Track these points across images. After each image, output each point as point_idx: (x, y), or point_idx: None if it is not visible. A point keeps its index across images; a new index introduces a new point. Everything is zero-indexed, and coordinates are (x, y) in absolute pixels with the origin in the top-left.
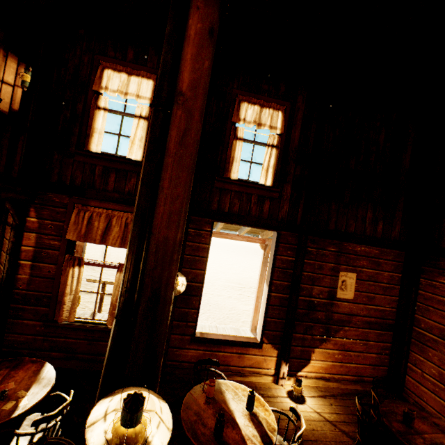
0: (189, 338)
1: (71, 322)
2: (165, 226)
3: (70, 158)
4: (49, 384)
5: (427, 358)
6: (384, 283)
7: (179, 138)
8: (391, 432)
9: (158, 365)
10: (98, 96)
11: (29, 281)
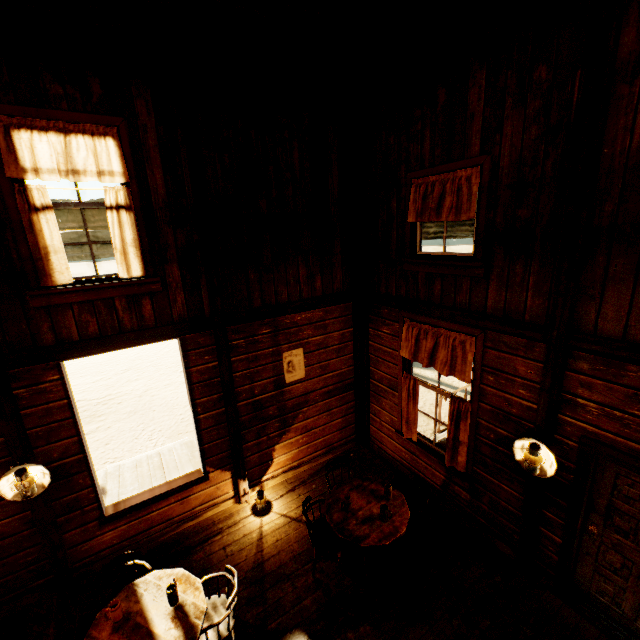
0: (96, 524)
1: None
2: None
3: None
4: None
5: (383, 407)
6: (336, 345)
7: None
8: (331, 527)
9: None
10: None
11: None
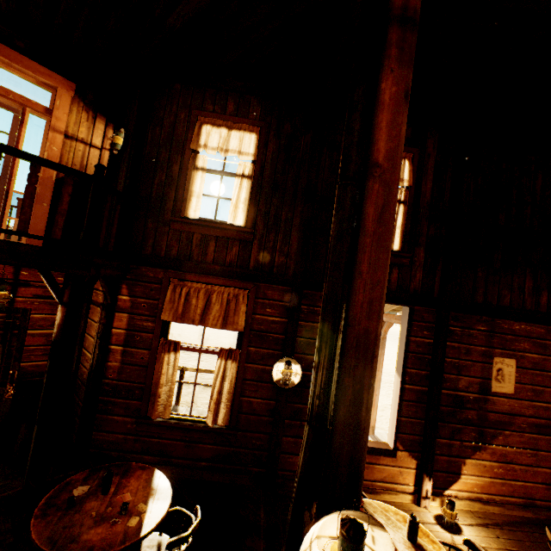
0: None
1: (165, 419)
2: (365, 316)
3: (165, 226)
4: (168, 496)
5: None
6: None
7: (377, 215)
8: None
9: (361, 483)
10: (196, 156)
11: (120, 370)
